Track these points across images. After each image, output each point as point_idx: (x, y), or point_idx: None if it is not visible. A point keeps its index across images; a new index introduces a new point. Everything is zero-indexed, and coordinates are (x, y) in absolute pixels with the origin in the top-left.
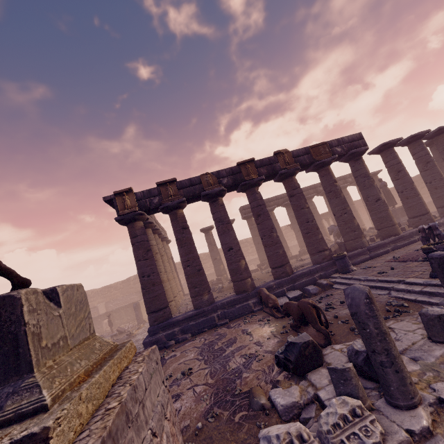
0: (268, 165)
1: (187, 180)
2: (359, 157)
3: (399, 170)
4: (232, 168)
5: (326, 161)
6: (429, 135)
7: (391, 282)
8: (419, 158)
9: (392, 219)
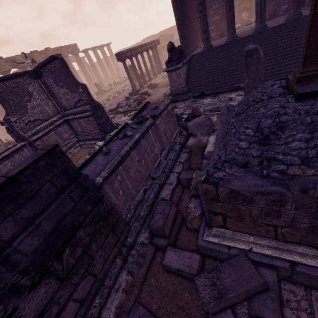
0: (44, 54)
1: (8, 58)
2: (77, 54)
3: (91, 61)
4: (28, 54)
5: (67, 55)
6: (98, 47)
7: (93, 94)
8: (96, 57)
9: (92, 79)
